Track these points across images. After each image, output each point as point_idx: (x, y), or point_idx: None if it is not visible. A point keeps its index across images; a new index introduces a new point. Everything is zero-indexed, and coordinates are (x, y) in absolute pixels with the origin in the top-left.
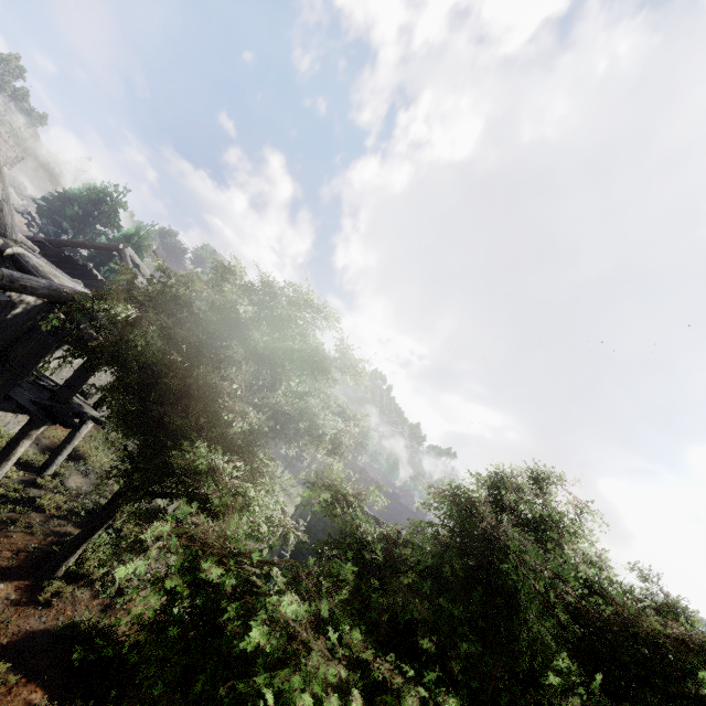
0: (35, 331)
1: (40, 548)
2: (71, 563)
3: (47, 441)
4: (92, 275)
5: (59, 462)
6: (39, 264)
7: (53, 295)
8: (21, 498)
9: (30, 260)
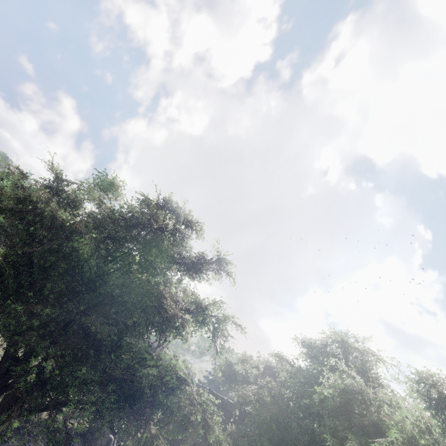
0: None
1: None
2: None
3: None
4: None
5: None
6: None
7: None
8: None
9: None
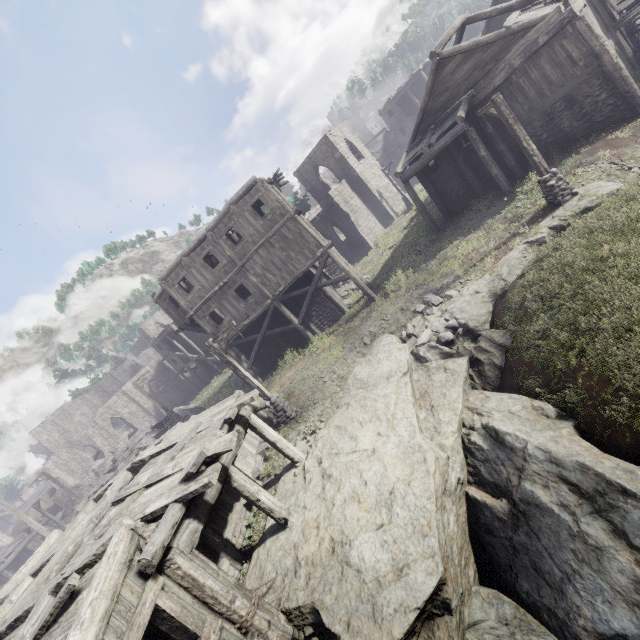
0: None
1: None
2: None
3: None
4: None
5: None
6: None
7: None
8: None
9: None
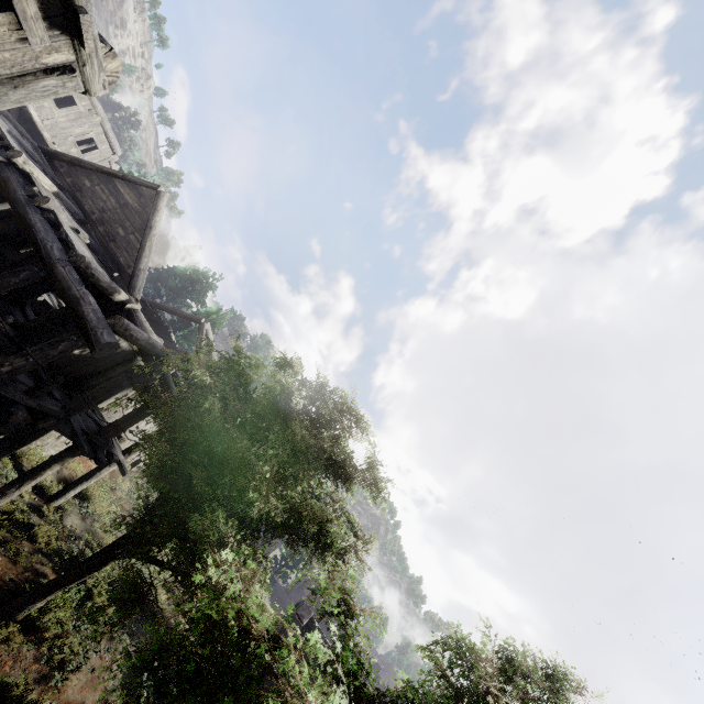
0: (113, 371)
1: (14, 581)
2: (35, 608)
3: (67, 472)
4: (168, 336)
5: (68, 496)
6: (144, 320)
7: (147, 347)
8: (23, 521)
9: (140, 316)
